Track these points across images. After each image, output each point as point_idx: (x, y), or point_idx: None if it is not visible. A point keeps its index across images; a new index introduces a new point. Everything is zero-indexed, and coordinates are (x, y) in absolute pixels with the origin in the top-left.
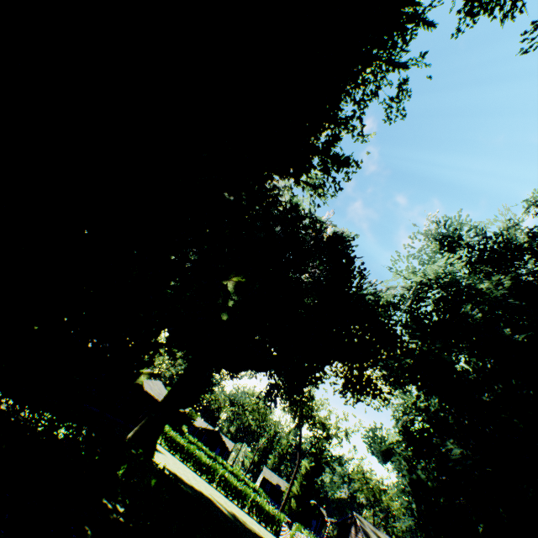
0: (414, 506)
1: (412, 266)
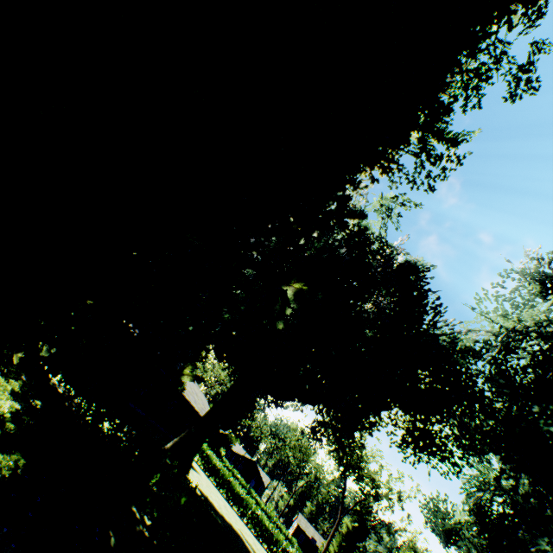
0: None
1: (502, 307)
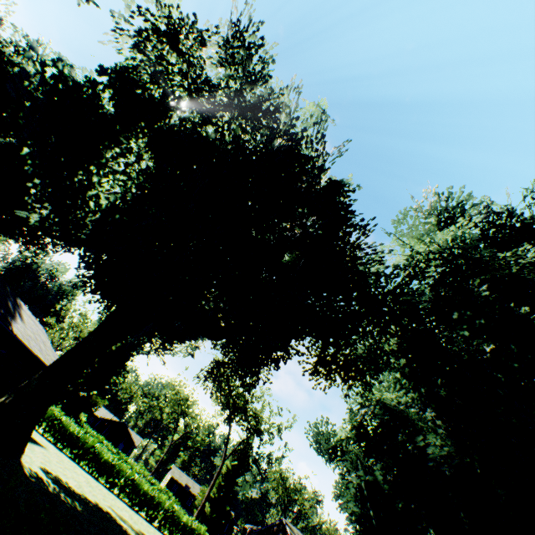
0: (371, 513)
1: (417, 231)
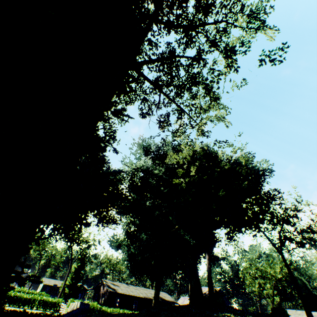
0: (129, 265)
1: (131, 161)
